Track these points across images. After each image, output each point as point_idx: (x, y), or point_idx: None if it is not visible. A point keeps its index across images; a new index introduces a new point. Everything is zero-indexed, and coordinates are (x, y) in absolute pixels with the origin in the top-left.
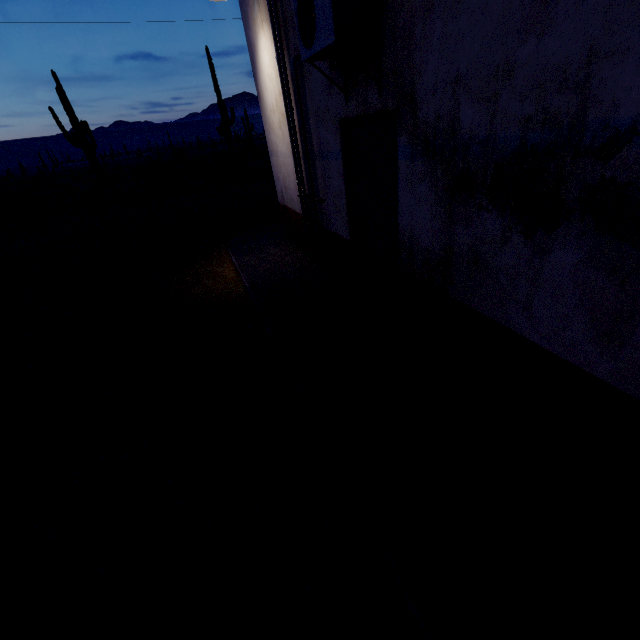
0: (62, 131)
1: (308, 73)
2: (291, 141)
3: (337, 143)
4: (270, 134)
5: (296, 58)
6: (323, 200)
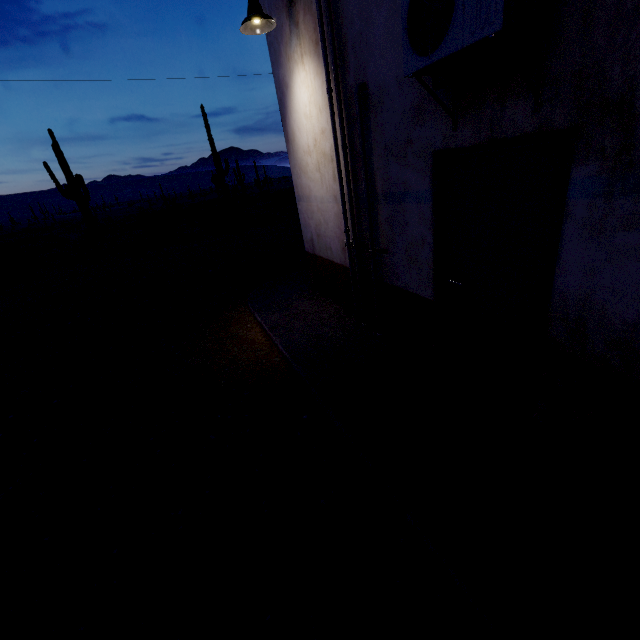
0: (56, 185)
1: (377, 102)
2: (340, 183)
3: (424, 181)
4: (300, 178)
5: (360, 86)
6: (386, 250)
